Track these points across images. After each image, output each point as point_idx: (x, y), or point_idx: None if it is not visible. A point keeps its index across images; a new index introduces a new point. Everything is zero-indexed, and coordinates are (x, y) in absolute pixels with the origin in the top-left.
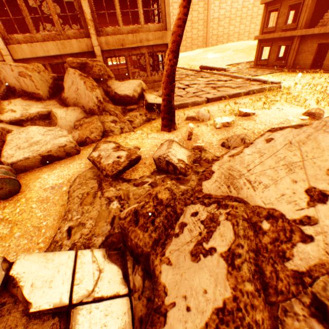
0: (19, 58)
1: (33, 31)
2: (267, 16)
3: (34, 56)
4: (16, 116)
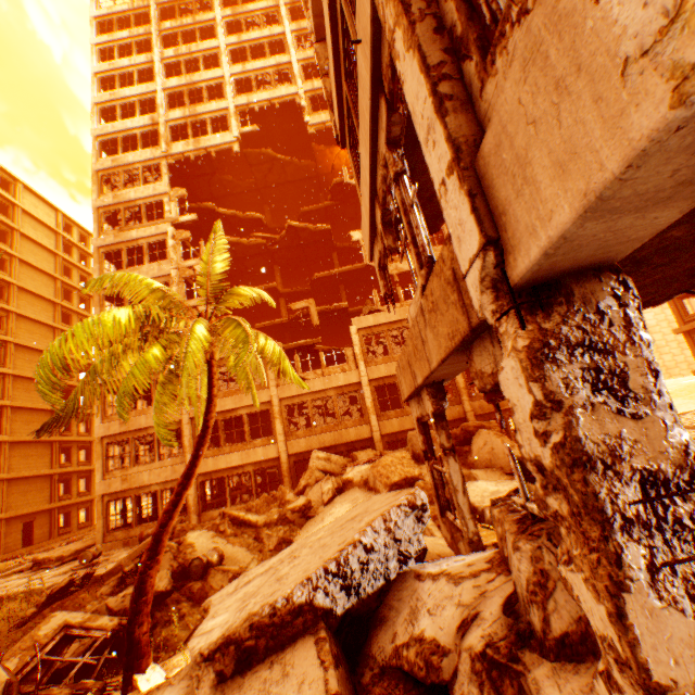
0: (386, 432)
1: (404, 405)
2: None
3: (401, 429)
4: None
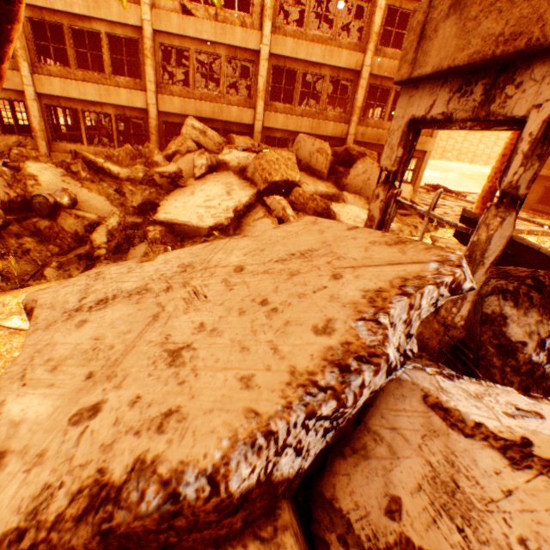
0: (268, 126)
1: (296, 103)
2: None
3: (284, 128)
4: (311, 190)
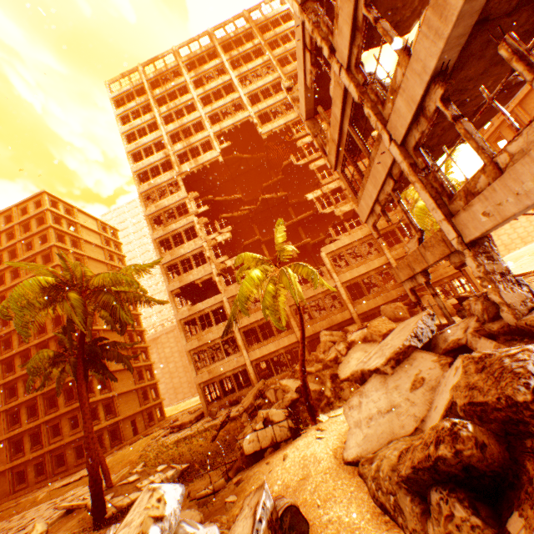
0: (360, 312)
1: (367, 294)
2: None
3: (368, 309)
4: None
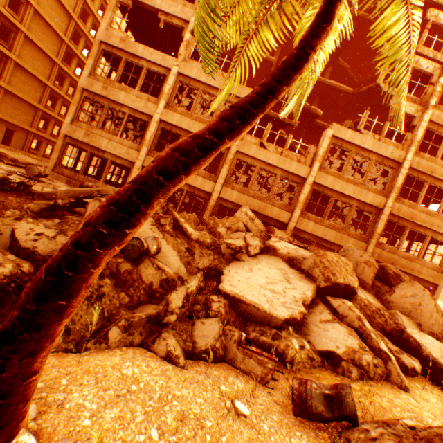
0: (299, 227)
1: (325, 217)
2: None
3: (311, 232)
4: None
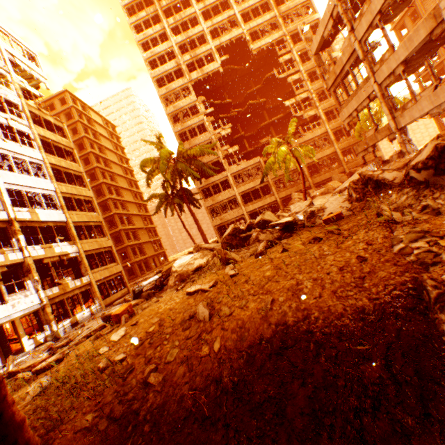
0: (315, 183)
1: (320, 172)
2: (439, 122)
3: (320, 181)
4: None
